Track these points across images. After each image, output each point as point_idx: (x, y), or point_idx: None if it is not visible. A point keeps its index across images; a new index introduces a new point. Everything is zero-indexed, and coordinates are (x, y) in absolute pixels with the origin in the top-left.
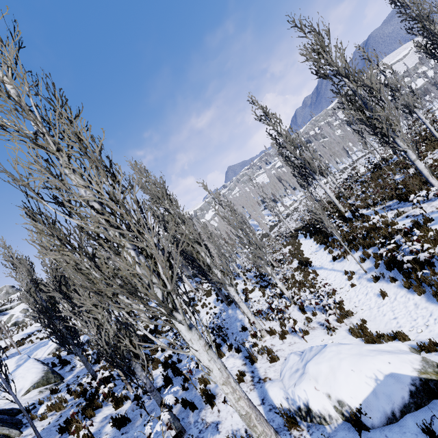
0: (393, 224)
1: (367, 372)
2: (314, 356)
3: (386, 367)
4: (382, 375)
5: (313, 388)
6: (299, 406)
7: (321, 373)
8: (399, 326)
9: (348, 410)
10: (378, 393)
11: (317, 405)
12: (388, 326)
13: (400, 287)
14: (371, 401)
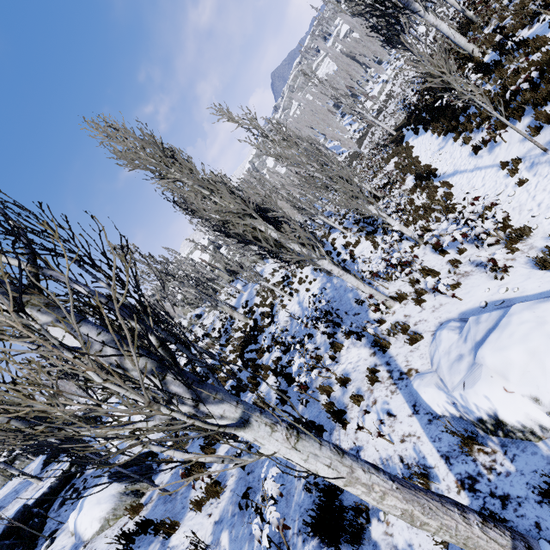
0: None
1: None
2: (487, 331)
3: None
4: None
5: (502, 391)
6: (479, 418)
7: (511, 365)
8: None
9: None
10: None
11: (514, 415)
12: None
13: None
14: None
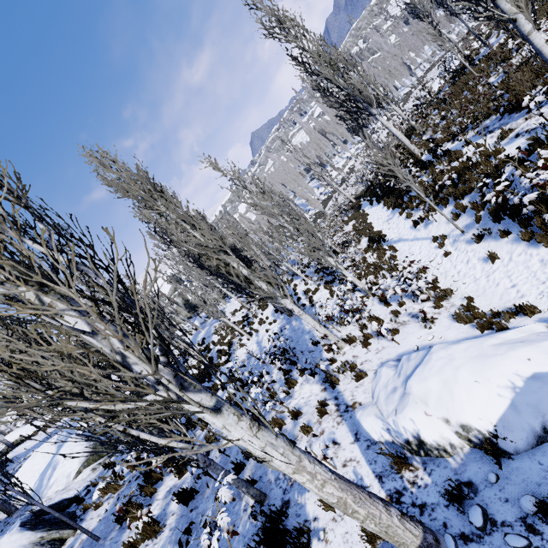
0: (497, 152)
1: (499, 380)
2: (415, 367)
3: (525, 366)
4: (521, 379)
5: (423, 414)
6: (407, 440)
7: (430, 392)
8: (521, 296)
9: (477, 436)
10: (518, 405)
11: (431, 435)
12: (505, 299)
13: (515, 241)
14: (511, 418)
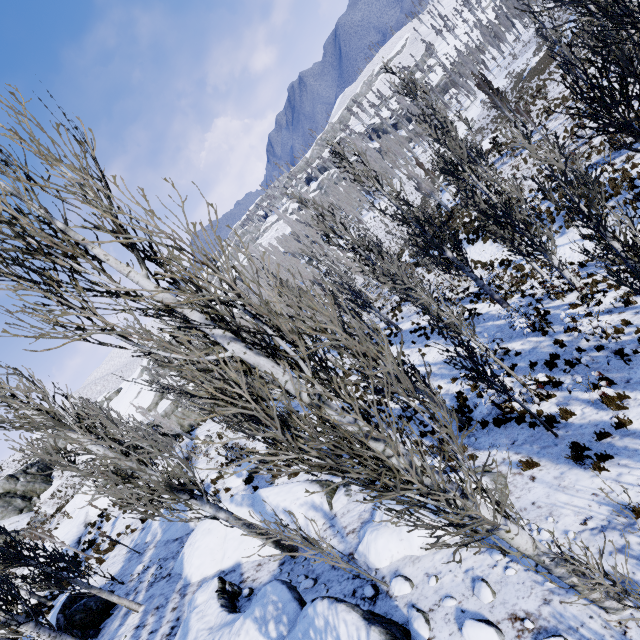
0: (634, 166)
1: None
2: None
3: None
4: None
5: None
6: None
7: None
8: None
9: None
10: None
11: None
12: None
13: None
14: None
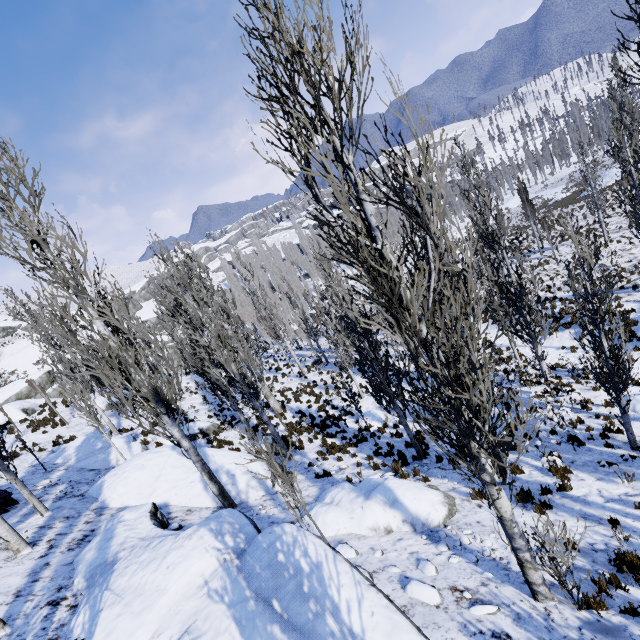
0: (618, 306)
1: None
2: None
3: None
4: None
5: None
6: None
7: None
8: None
9: None
10: None
11: None
12: None
13: None
14: None
